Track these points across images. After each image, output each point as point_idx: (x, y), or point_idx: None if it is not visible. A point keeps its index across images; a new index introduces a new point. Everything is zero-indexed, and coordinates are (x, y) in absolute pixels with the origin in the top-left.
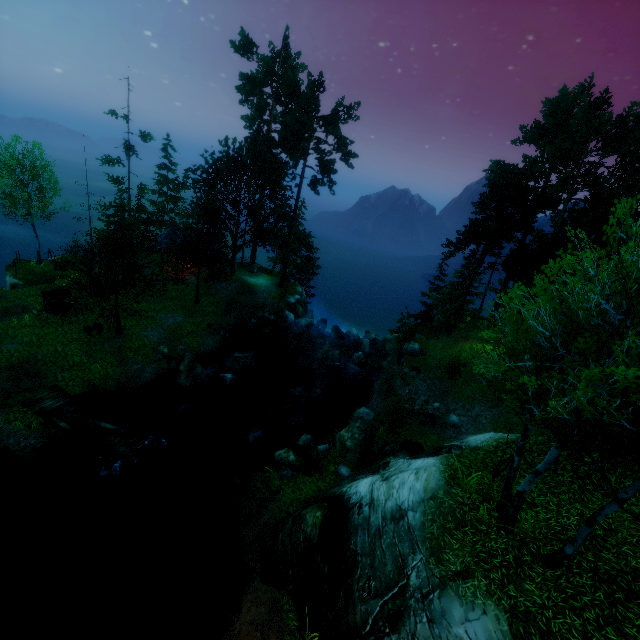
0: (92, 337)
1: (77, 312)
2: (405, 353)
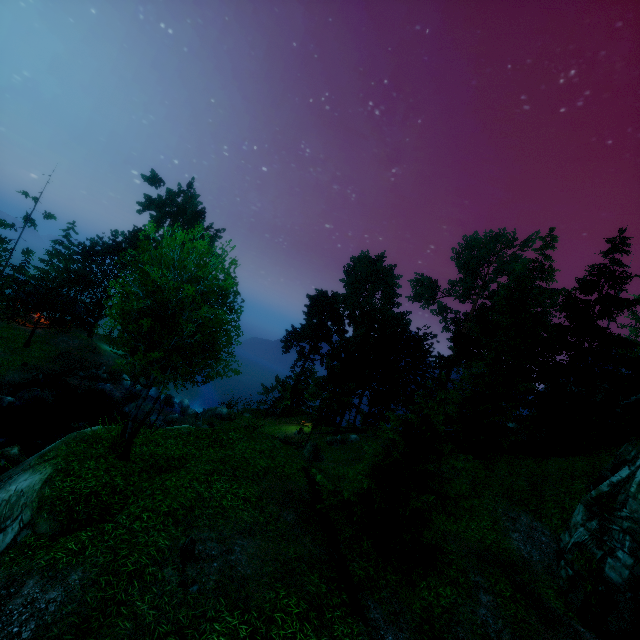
0: None
1: None
2: (213, 415)
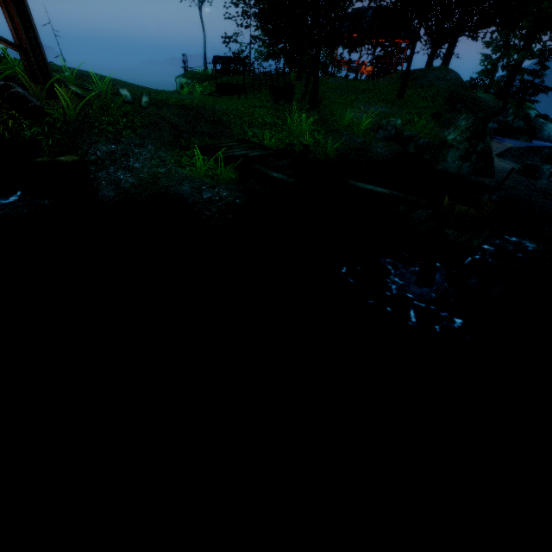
0: (279, 106)
1: (252, 92)
2: None
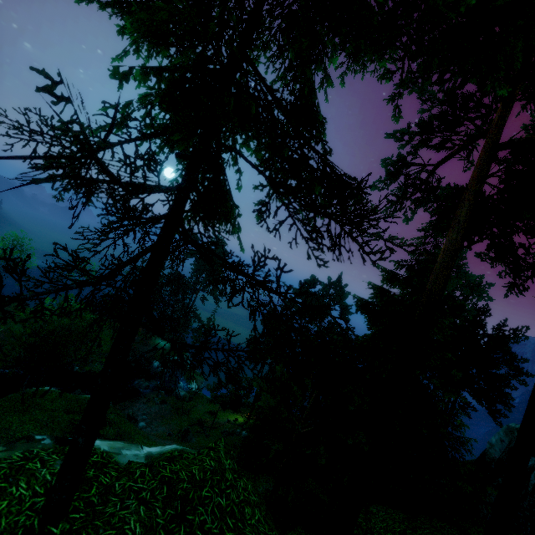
0: None
1: None
2: (175, 395)
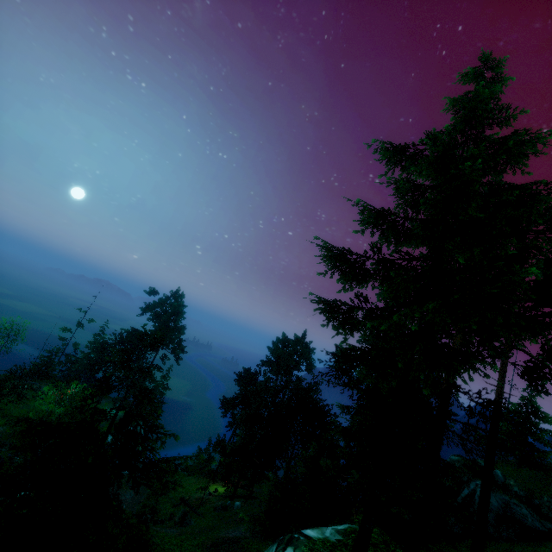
0: None
1: None
2: None
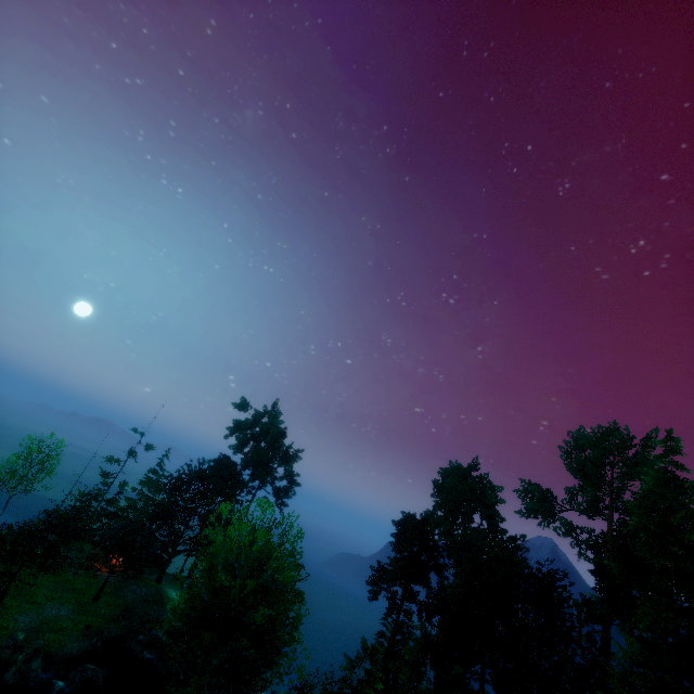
0: None
1: None
2: None
